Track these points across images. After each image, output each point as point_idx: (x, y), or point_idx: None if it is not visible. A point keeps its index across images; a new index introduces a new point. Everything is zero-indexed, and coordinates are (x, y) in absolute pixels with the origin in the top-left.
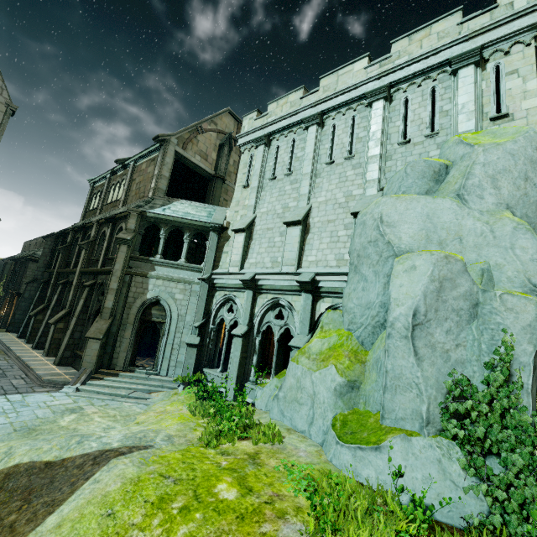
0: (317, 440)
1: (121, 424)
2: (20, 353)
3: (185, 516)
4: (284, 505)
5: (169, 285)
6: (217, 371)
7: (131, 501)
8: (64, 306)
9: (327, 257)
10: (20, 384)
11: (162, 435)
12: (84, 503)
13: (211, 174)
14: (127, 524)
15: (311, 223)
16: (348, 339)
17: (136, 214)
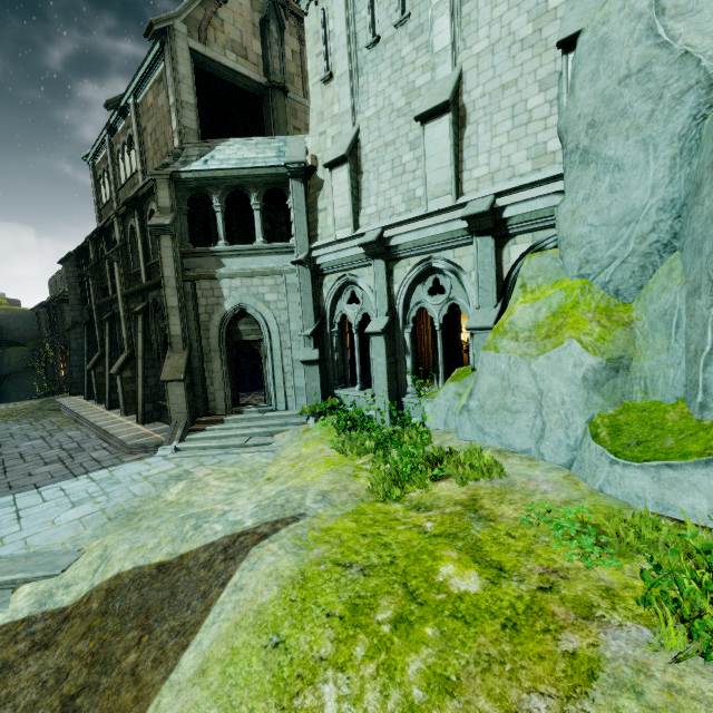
0: (557, 461)
1: (247, 483)
2: (93, 418)
3: (406, 636)
4: (578, 589)
5: (252, 284)
6: (355, 390)
7: (303, 617)
8: (122, 349)
9: (511, 159)
10: (103, 456)
11: (311, 494)
12: (229, 627)
13: (262, 83)
14: (312, 660)
15: (468, 104)
16: (585, 292)
17: (164, 180)
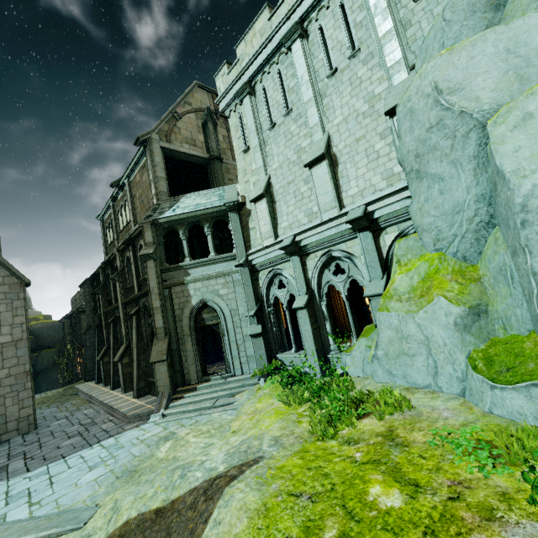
0: (453, 391)
1: (217, 437)
2: (102, 398)
3: None
4: (480, 496)
5: (210, 284)
6: (292, 352)
7: None
8: (122, 342)
9: (372, 181)
10: (110, 427)
11: (266, 439)
12: None
13: (206, 158)
14: None
15: (337, 153)
16: (442, 261)
17: (148, 225)
